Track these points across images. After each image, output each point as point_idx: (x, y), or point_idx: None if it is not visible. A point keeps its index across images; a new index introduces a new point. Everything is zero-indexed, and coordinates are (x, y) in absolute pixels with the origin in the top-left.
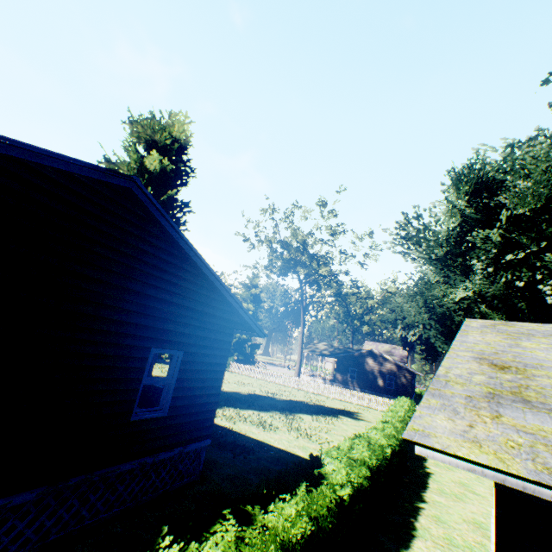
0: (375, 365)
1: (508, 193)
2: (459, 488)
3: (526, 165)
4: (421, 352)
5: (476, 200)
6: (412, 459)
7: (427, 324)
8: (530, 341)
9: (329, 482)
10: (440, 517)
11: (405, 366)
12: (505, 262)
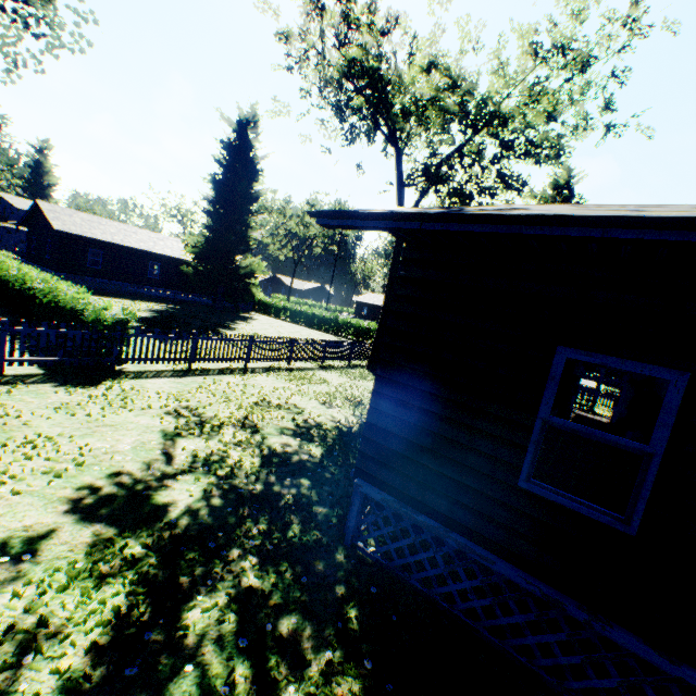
0: None
1: None
2: None
3: None
4: None
5: None
6: None
7: None
8: None
9: None
10: None
11: None
12: None
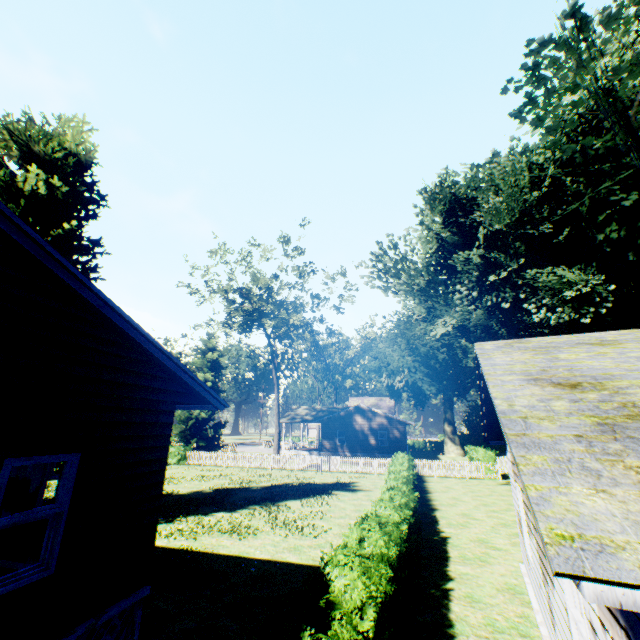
0: (365, 422)
1: (483, 210)
2: (480, 548)
3: (495, 180)
4: (409, 399)
5: (452, 220)
6: (424, 525)
7: (412, 367)
8: (566, 353)
9: (343, 614)
10: (473, 594)
11: (397, 418)
12: (488, 285)
